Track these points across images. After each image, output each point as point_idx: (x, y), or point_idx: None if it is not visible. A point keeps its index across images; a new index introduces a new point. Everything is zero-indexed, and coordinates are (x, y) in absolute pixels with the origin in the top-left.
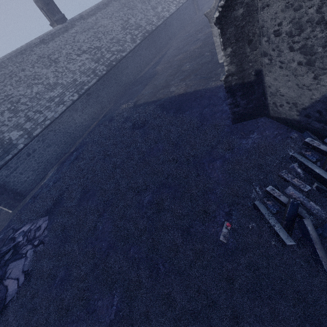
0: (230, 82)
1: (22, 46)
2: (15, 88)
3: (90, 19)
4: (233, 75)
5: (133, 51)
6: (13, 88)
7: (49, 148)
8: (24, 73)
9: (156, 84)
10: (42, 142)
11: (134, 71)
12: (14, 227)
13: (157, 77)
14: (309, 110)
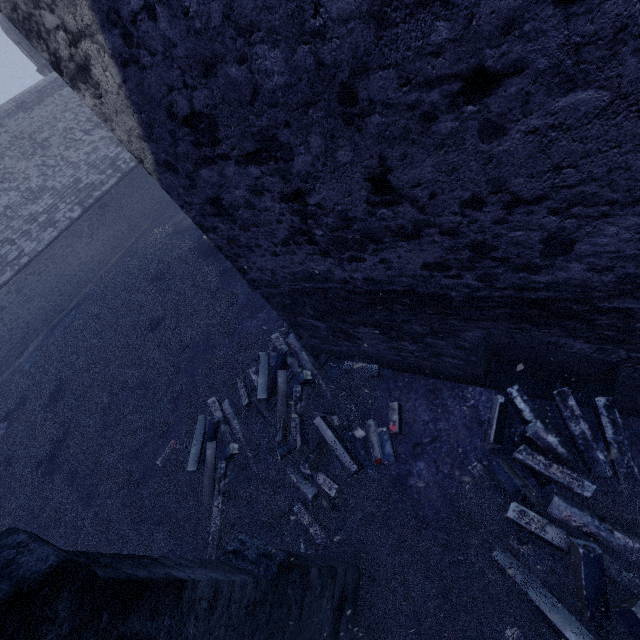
0: None
1: None
2: None
3: None
4: None
5: None
6: None
7: (30, 304)
8: None
9: None
10: (15, 294)
11: None
12: None
13: None
14: None
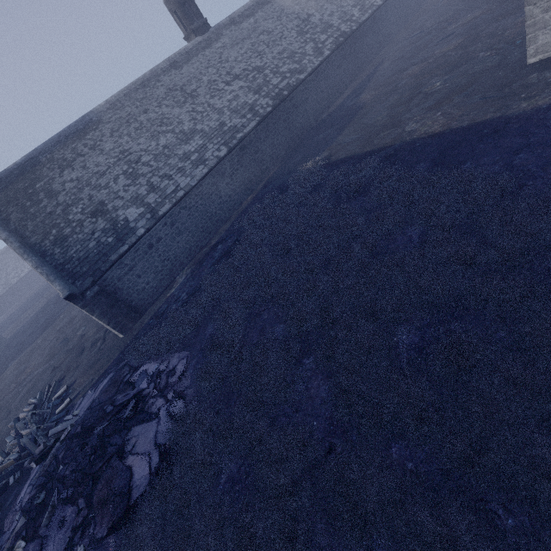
0: None
1: (144, 75)
2: (134, 139)
3: (245, 23)
4: None
5: (317, 70)
6: (131, 139)
7: (179, 238)
8: (146, 117)
9: (368, 122)
10: (170, 226)
11: (317, 106)
12: (129, 362)
13: (367, 112)
14: None
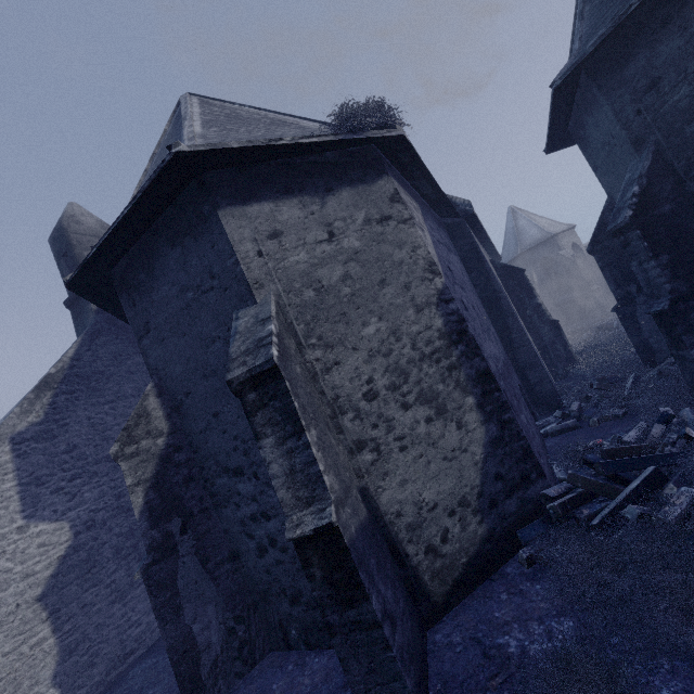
0: (348, 526)
1: None
2: None
3: None
4: (342, 502)
5: None
6: None
7: None
8: None
9: None
10: None
11: None
12: None
13: None
14: (486, 489)
